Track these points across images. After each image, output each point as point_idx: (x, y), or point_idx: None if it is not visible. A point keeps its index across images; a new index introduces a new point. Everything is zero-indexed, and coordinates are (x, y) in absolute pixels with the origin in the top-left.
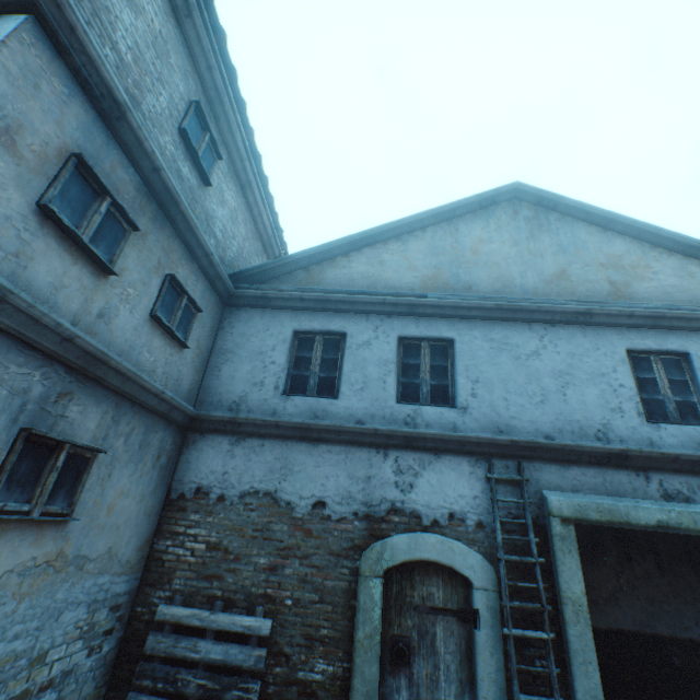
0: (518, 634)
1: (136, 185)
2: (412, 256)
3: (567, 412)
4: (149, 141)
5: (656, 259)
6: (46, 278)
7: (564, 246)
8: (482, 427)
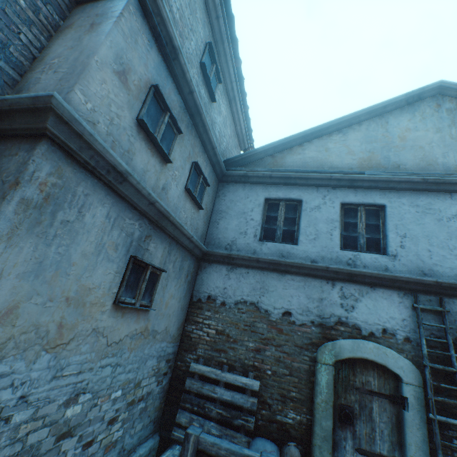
0: (442, 420)
1: (179, 103)
2: (351, 144)
3: None
4: (189, 73)
5: None
6: (140, 165)
7: None
8: (409, 270)
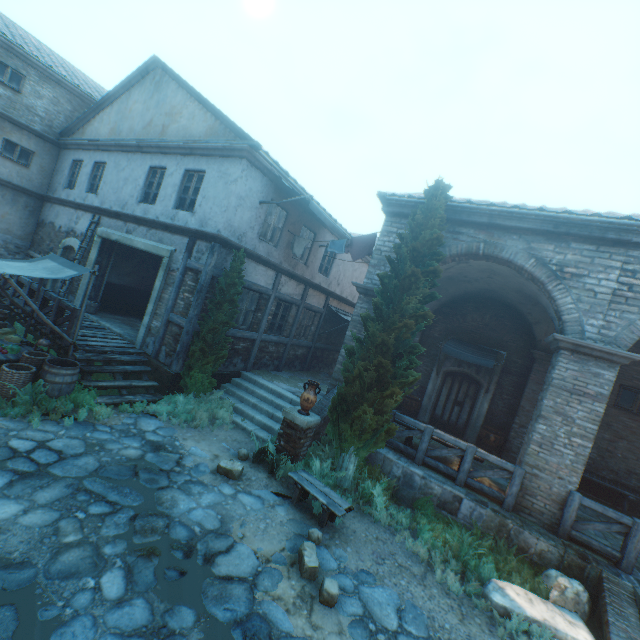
0: None
1: None
2: (112, 116)
3: (120, 197)
4: None
5: (187, 108)
6: None
7: (160, 102)
8: (99, 203)
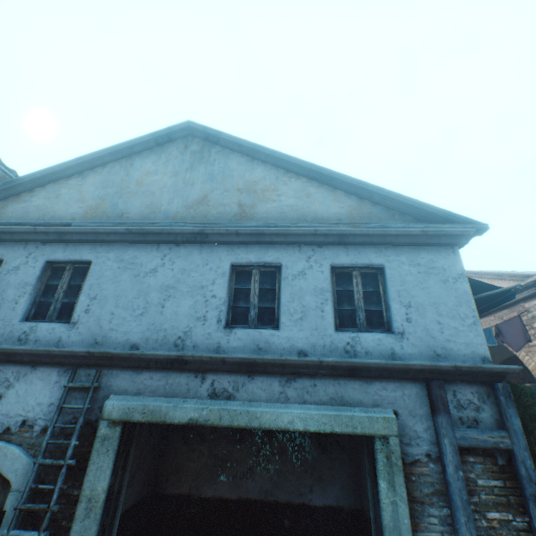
0: (14, 535)
1: None
2: (86, 189)
3: (159, 323)
4: None
5: (286, 183)
6: None
7: (215, 175)
8: (83, 339)
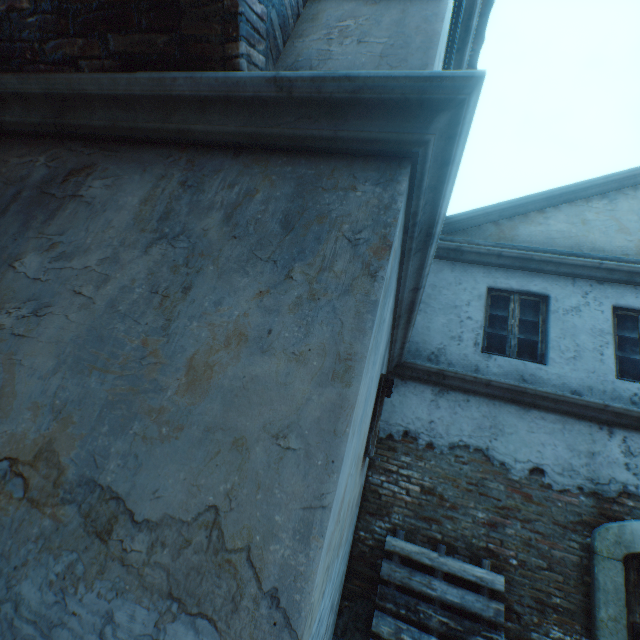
0: None
1: None
2: (623, 217)
3: None
4: None
5: None
6: None
7: None
8: None
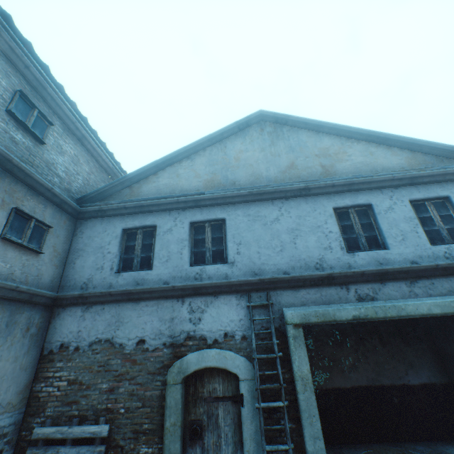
0: (265, 406)
1: None
2: (198, 168)
3: (297, 255)
4: None
5: (350, 147)
6: None
7: (293, 147)
8: (244, 273)
